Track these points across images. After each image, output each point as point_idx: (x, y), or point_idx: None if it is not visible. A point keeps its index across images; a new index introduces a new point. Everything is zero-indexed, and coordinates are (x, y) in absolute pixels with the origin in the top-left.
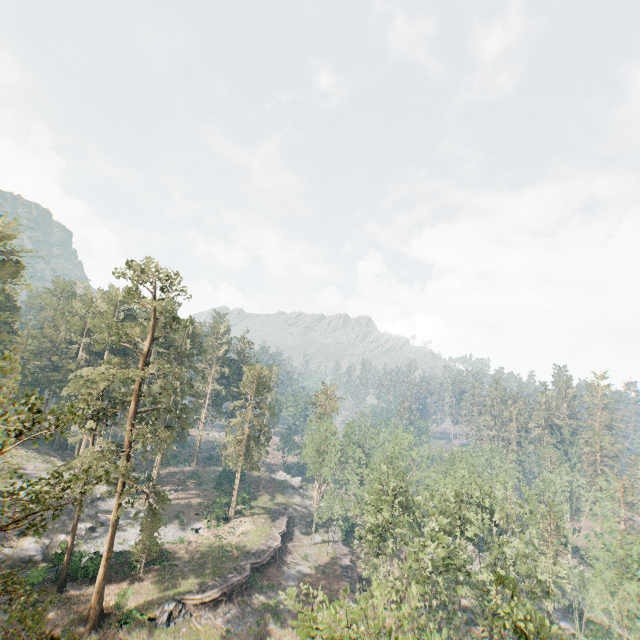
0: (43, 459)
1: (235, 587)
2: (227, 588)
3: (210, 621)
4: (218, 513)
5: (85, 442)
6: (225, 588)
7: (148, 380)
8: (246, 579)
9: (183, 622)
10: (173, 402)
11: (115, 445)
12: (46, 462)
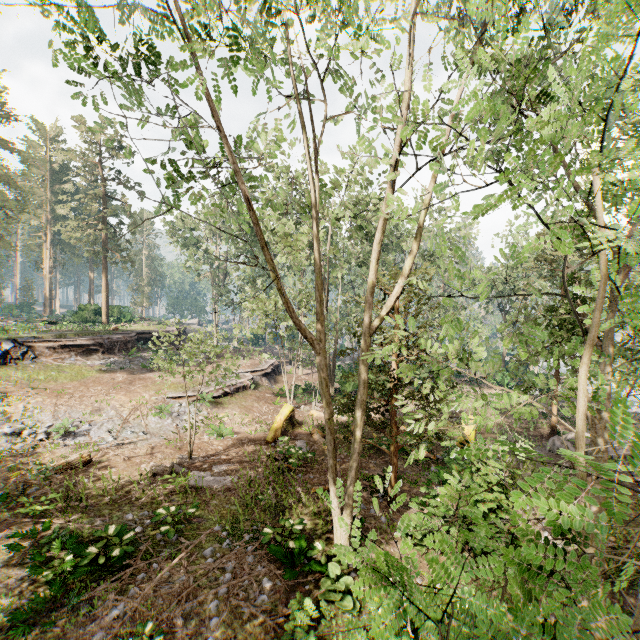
0: None
1: (115, 343)
2: (102, 341)
3: (79, 362)
4: (84, 315)
5: None
6: (99, 339)
7: None
8: (131, 339)
9: (33, 362)
10: None
11: None
12: None
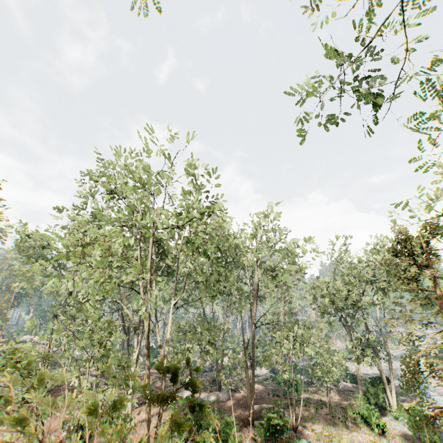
0: None
1: None
2: None
3: None
4: None
5: None
6: None
7: None
8: None
9: None
10: None
11: None
12: None
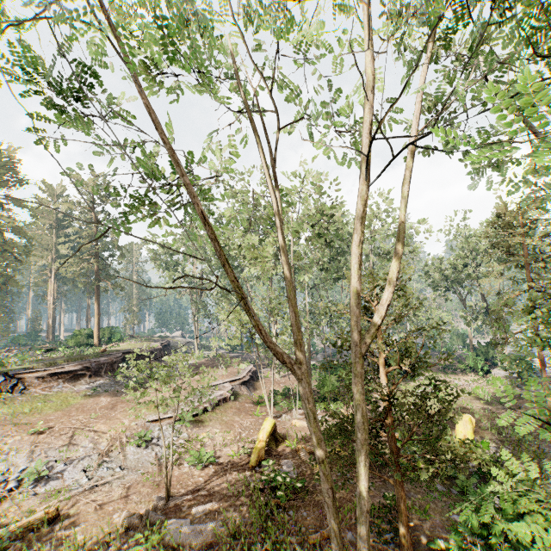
0: None
1: (102, 365)
2: (90, 364)
3: (66, 389)
4: (78, 340)
5: None
6: (86, 364)
7: None
8: (117, 360)
9: (21, 394)
10: None
11: None
12: None
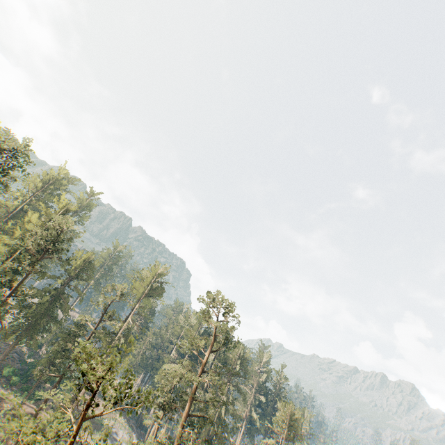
0: (128, 430)
1: None
2: None
3: None
4: None
5: (154, 427)
6: None
7: (205, 387)
8: None
9: None
10: (218, 415)
11: (170, 440)
12: (129, 434)
